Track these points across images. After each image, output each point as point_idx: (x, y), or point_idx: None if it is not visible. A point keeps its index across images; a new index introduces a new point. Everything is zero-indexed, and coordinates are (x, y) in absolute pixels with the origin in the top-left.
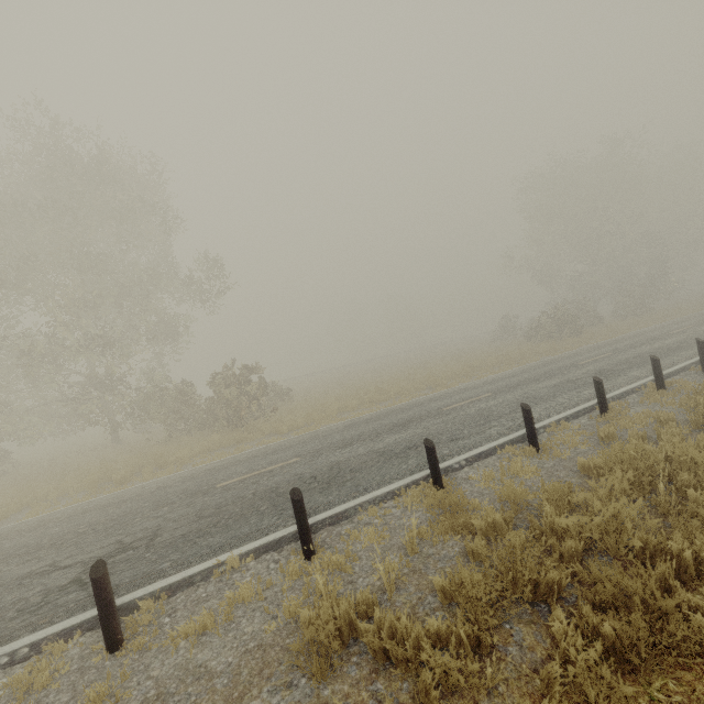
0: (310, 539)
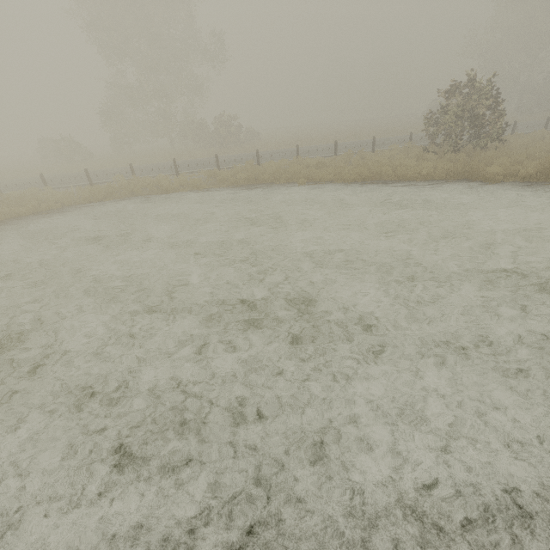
0: (219, 167)
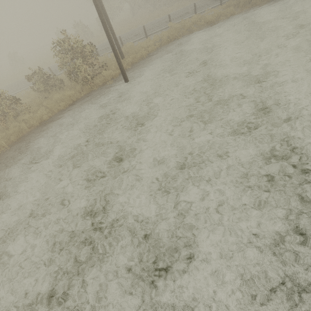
0: (222, 3)
